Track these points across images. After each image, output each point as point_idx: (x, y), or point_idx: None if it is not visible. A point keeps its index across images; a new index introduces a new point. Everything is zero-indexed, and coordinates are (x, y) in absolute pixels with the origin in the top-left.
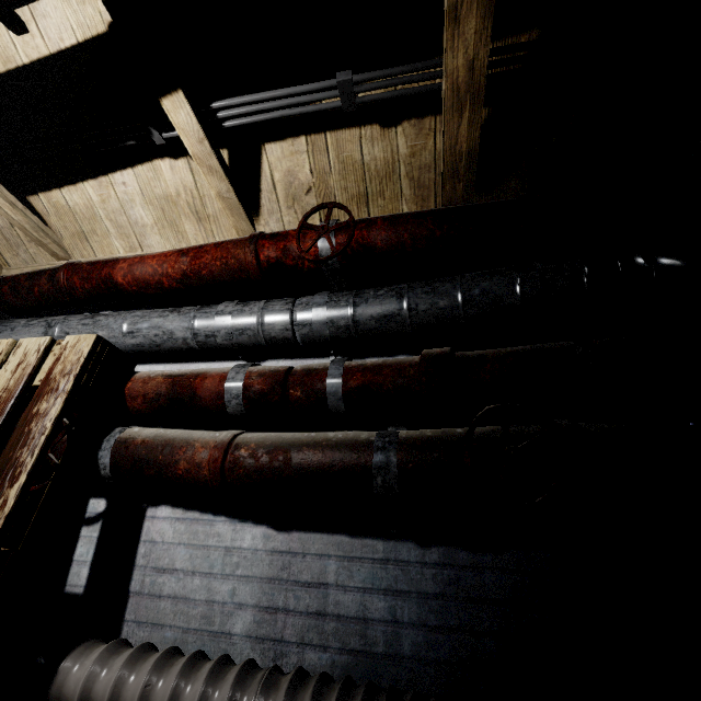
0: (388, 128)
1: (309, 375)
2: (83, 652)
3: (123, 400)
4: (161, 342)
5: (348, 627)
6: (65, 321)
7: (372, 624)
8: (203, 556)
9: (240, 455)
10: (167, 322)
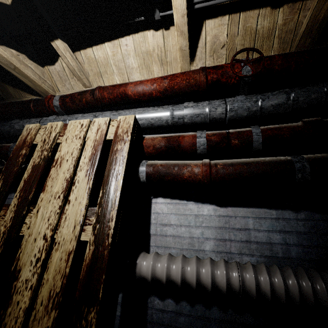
0: (275, 9)
1: (241, 133)
2: (143, 256)
3: (142, 148)
4: (154, 122)
5: (263, 246)
6: (102, 114)
7: (275, 245)
8: (184, 219)
9: (218, 168)
10: (157, 112)
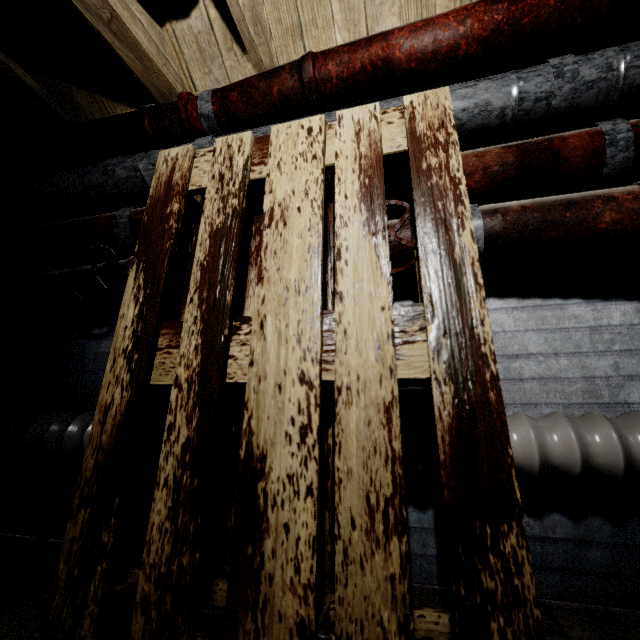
0: None
1: None
2: None
3: None
4: (467, 119)
5: None
6: (331, 115)
7: None
8: (562, 339)
9: None
10: (479, 91)
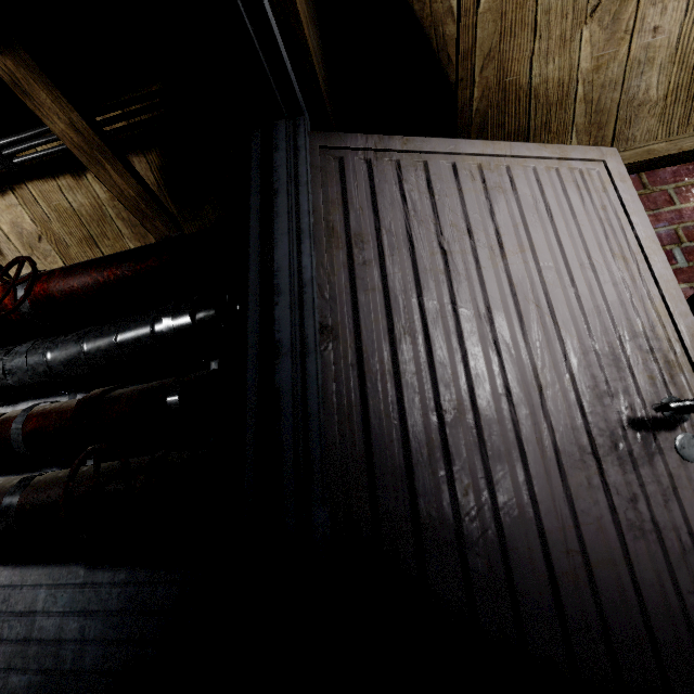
0: (79, 177)
1: (3, 423)
2: None
3: None
4: None
5: (46, 649)
6: None
7: (65, 644)
8: None
9: None
10: None
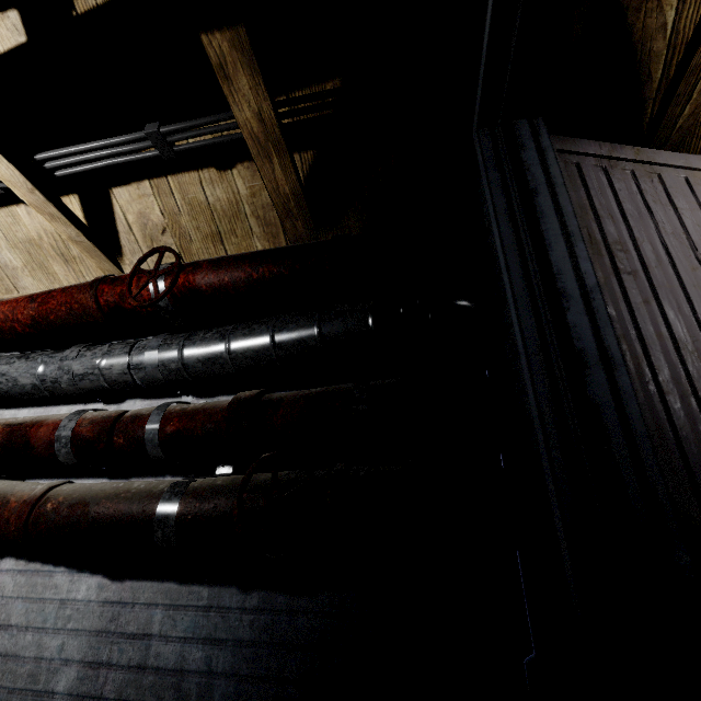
0: (224, 171)
1: (133, 421)
2: None
3: None
4: (11, 389)
5: (165, 680)
6: None
7: (188, 676)
8: (38, 610)
9: (45, 509)
10: (15, 369)
